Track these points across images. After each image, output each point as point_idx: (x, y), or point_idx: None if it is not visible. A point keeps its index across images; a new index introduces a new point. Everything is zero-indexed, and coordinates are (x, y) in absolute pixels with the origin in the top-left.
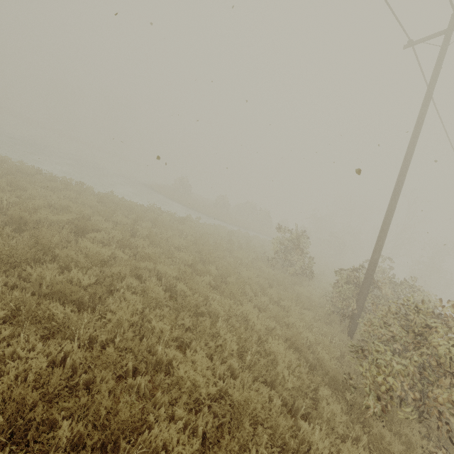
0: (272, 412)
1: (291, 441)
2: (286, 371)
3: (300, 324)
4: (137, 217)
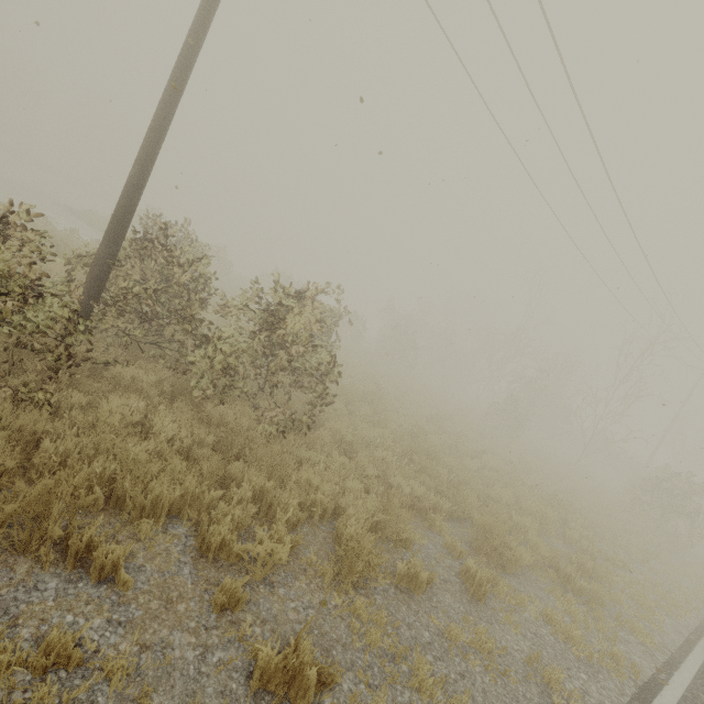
0: None
1: None
2: None
3: None
4: None
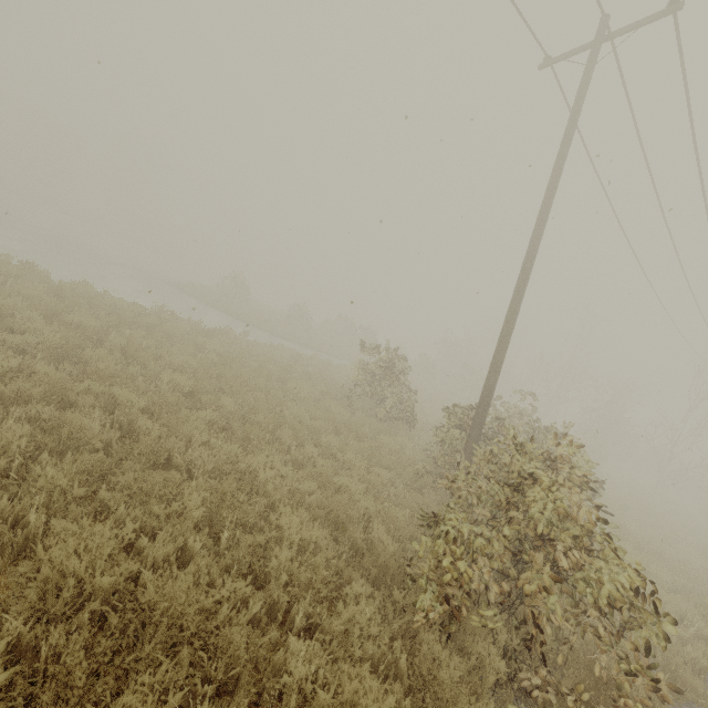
0: (218, 620)
1: (245, 670)
2: (284, 553)
3: (358, 487)
4: (120, 321)
